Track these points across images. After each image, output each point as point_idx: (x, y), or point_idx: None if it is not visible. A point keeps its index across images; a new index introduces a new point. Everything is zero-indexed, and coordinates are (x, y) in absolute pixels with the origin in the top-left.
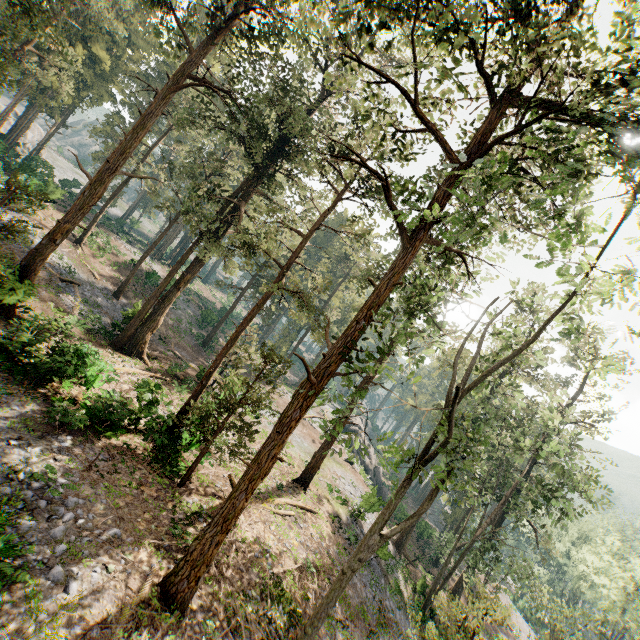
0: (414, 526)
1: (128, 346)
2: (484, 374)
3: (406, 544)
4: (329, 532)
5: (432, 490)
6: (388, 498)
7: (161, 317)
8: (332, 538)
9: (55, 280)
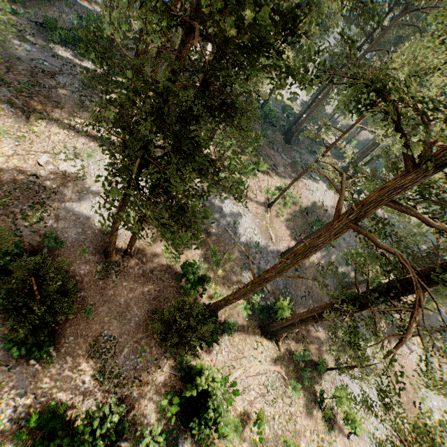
0: None
1: (270, 333)
2: None
3: None
4: None
5: None
6: None
7: (297, 329)
8: None
9: (244, 258)
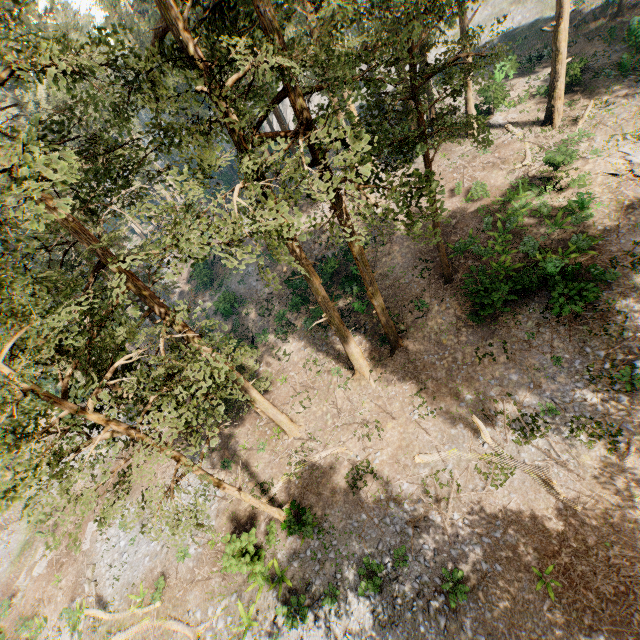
0: None
1: None
2: None
3: None
4: None
5: None
6: None
7: None
8: None
9: None
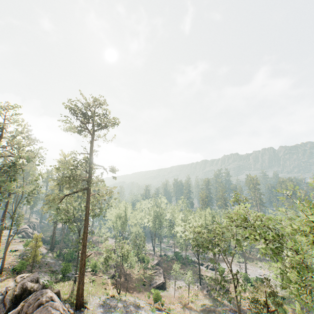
0: (53, 241)
1: None
2: (17, 205)
3: (53, 247)
4: (12, 258)
5: (54, 228)
6: (49, 241)
7: None
8: (14, 259)
9: None
